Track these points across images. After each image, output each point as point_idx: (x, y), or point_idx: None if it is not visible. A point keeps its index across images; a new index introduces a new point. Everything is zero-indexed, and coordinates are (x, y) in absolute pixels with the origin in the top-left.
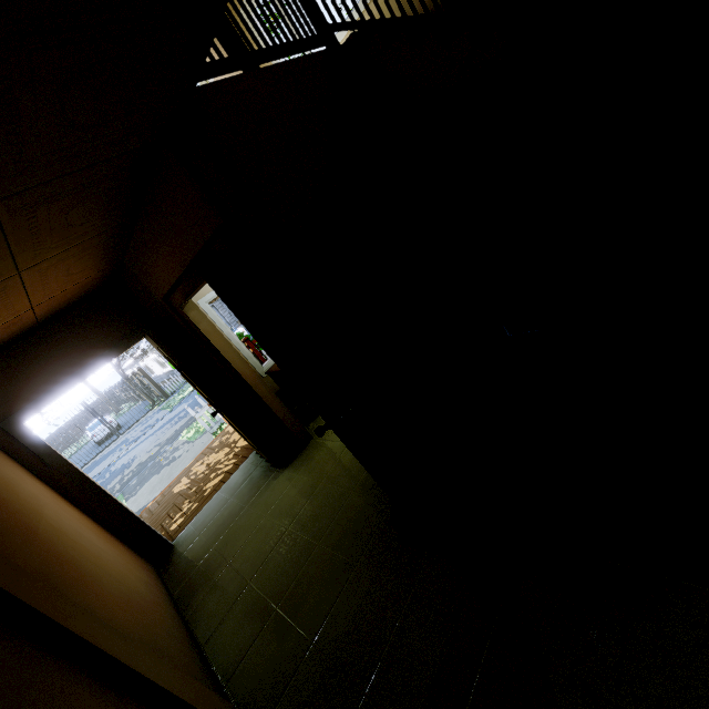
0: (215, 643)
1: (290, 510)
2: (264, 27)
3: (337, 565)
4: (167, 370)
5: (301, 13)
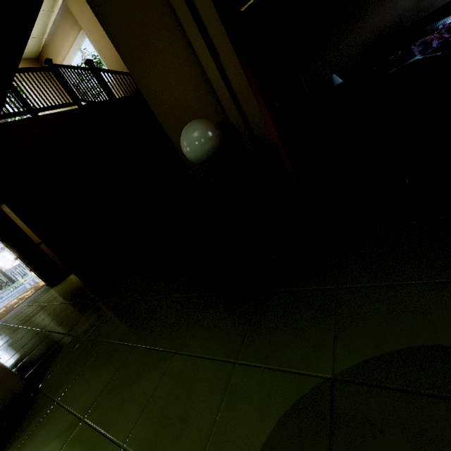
0: None
1: (48, 298)
2: (43, 99)
3: (55, 306)
4: (16, 264)
5: (64, 94)
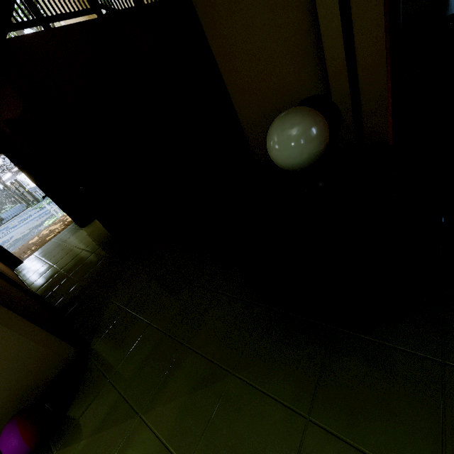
0: (34, 284)
1: (79, 241)
2: (54, 2)
3: (88, 254)
4: None
5: None
